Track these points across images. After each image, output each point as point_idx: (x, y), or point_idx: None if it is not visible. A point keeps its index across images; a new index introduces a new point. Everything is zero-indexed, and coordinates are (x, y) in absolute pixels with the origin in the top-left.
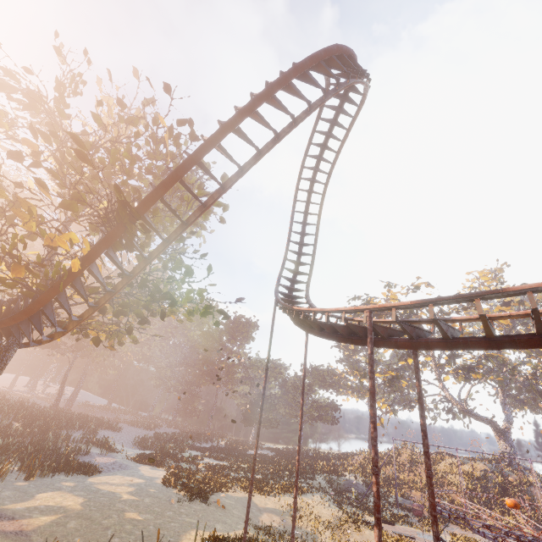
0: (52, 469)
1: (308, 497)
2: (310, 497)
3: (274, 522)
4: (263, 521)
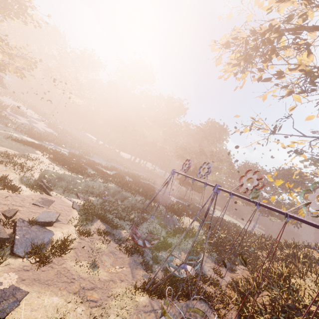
0: (25, 133)
1: (63, 170)
2: (64, 170)
3: (3, 150)
4: (2, 147)
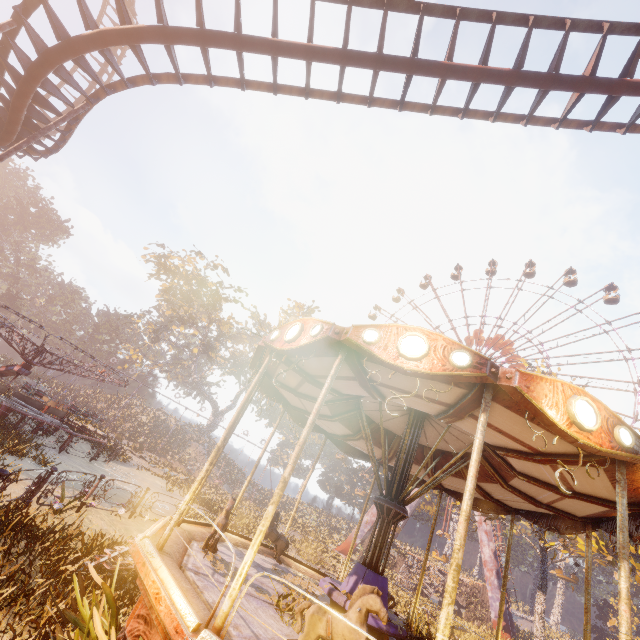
0: None
1: None
2: None
3: None
4: None
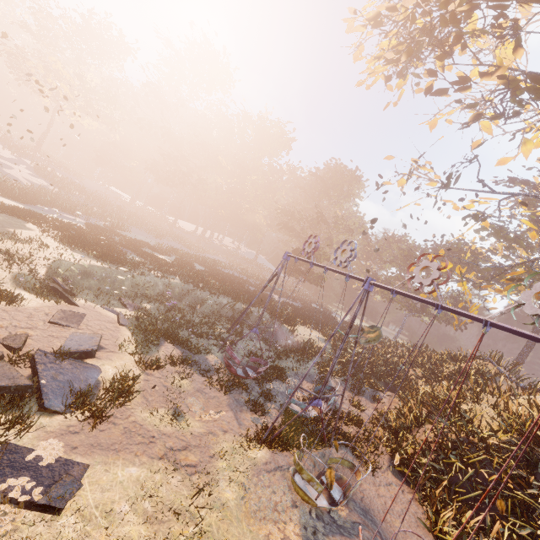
0: None
1: (86, 258)
2: (88, 259)
3: None
4: None
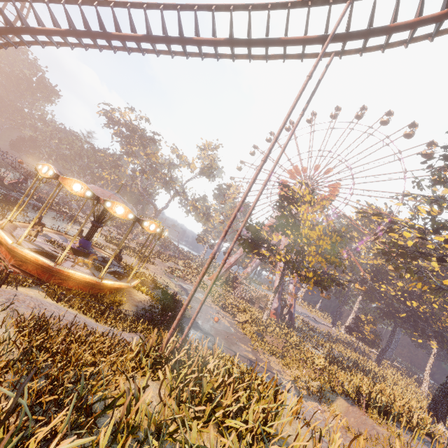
0: None
1: None
2: None
3: None
4: None
